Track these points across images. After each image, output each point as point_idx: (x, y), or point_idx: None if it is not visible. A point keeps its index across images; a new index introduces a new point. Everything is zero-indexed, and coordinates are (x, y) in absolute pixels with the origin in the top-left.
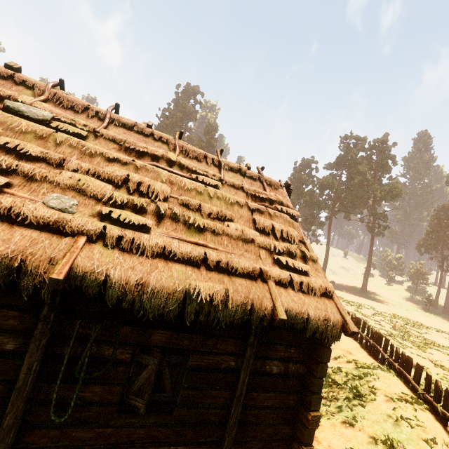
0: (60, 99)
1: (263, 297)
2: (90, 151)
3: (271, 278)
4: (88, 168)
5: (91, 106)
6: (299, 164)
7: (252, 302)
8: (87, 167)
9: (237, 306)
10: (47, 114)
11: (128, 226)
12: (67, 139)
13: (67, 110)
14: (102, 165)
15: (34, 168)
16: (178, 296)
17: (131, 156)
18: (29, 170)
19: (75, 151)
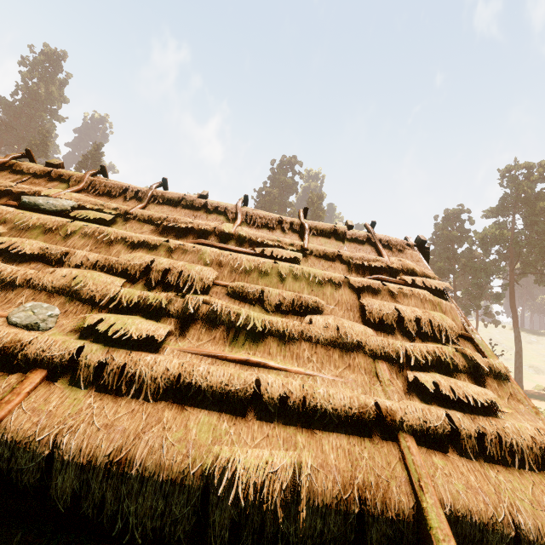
0: (96, 186)
1: (389, 481)
2: (110, 237)
3: (404, 428)
4: (97, 259)
5: (131, 187)
6: (442, 218)
7: (363, 497)
8: (95, 258)
9: (326, 507)
10: (68, 203)
11: (127, 343)
12: (83, 228)
13: (103, 196)
14: (123, 254)
15: (17, 269)
16: (192, 486)
17: (170, 237)
18: (10, 274)
19: (90, 240)
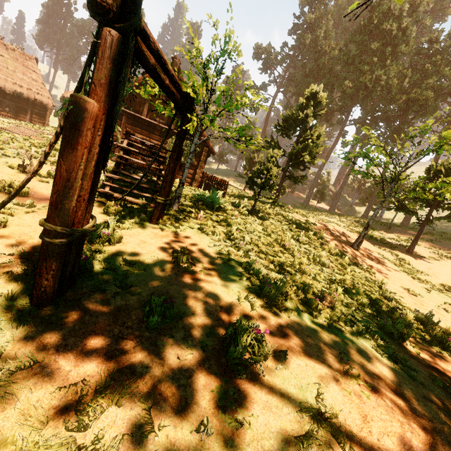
0: None
1: (32, 94)
2: None
3: (33, 91)
4: None
5: None
6: None
7: (29, 95)
8: None
9: (26, 94)
10: None
11: None
12: None
13: None
14: None
15: None
16: (13, 90)
17: None
18: None
19: None
